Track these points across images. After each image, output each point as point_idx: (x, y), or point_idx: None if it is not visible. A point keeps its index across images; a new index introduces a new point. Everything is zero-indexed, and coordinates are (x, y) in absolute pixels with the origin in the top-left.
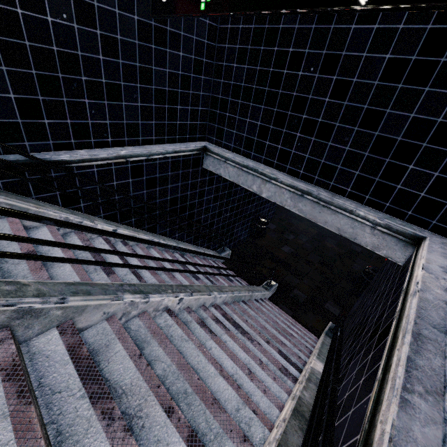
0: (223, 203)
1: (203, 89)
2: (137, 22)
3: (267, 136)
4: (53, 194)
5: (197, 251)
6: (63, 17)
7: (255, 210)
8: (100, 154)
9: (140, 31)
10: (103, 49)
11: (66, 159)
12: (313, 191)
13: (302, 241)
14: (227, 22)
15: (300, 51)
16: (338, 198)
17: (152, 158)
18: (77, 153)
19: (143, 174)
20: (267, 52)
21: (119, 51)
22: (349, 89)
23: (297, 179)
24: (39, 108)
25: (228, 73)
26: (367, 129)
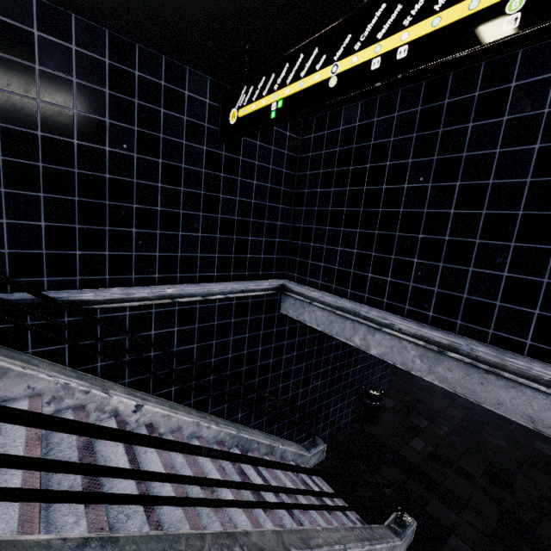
0: (311, 365)
1: (281, 218)
2: (206, 152)
3: (368, 266)
4: (60, 347)
5: (256, 459)
6: (123, 147)
7: (360, 376)
8: (138, 293)
9: (208, 160)
10: (163, 177)
11: (89, 298)
12: (459, 345)
13: (443, 430)
14: (308, 151)
15: (401, 162)
16: (512, 357)
17: (209, 299)
18: (107, 291)
19: (195, 320)
20: (358, 170)
21: (182, 179)
22: (485, 194)
23: (425, 325)
24: (73, 238)
25: (311, 199)
26: (533, 243)
